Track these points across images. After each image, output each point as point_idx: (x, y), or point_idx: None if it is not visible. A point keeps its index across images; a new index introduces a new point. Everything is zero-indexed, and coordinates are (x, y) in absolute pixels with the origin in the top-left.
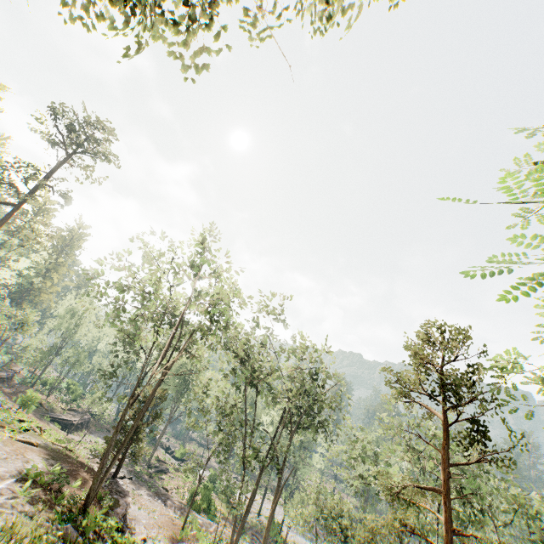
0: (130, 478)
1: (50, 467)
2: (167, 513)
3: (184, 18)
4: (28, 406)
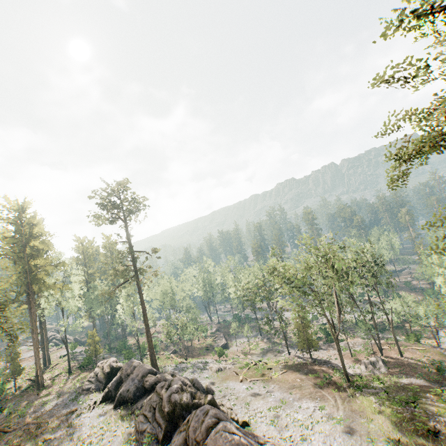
0: (297, 350)
1: (307, 375)
2: (334, 353)
3: None
4: (222, 355)
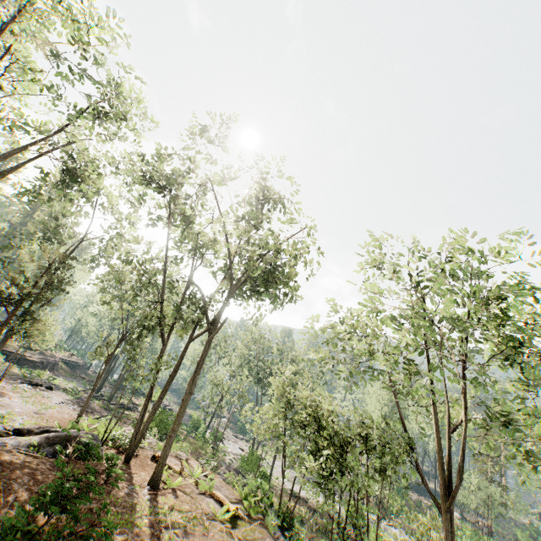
0: (49, 387)
1: None
2: (73, 414)
3: None
4: None
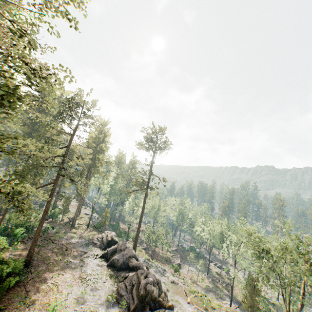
0: (237, 306)
1: None
2: None
3: None
4: (177, 272)
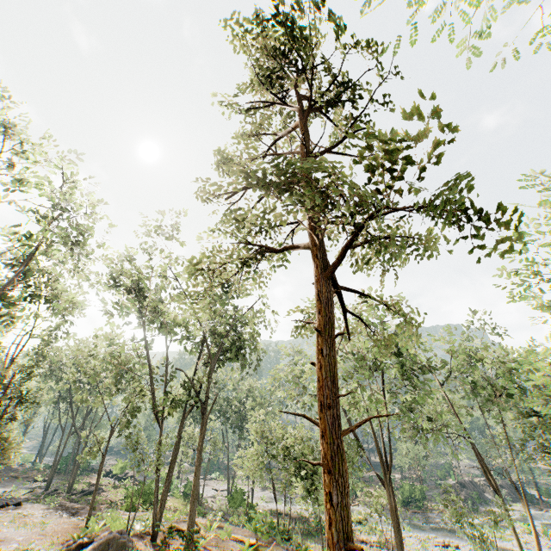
0: (17, 503)
1: None
2: (70, 521)
3: None
4: None
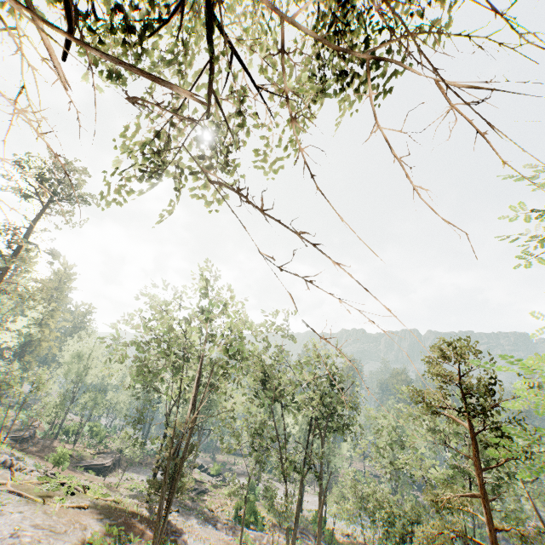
0: (177, 510)
1: (106, 526)
2: (221, 537)
3: (190, 160)
4: (61, 463)
